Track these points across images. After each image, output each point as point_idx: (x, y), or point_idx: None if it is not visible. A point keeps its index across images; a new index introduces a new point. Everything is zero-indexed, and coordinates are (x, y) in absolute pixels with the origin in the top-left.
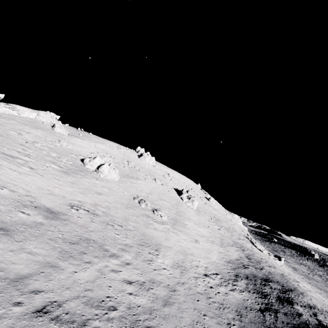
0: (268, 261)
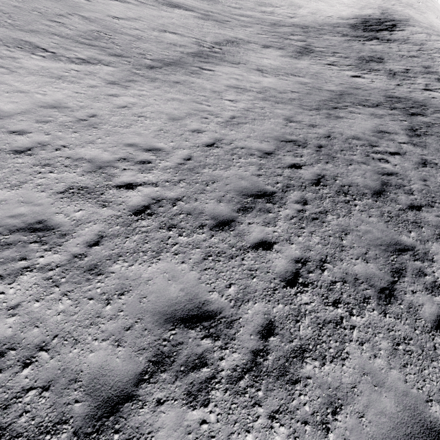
0: (410, 16)
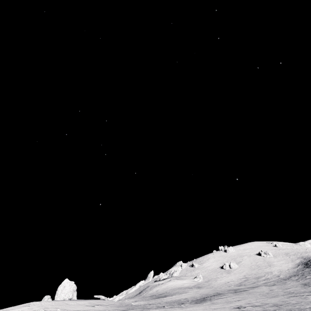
0: None
